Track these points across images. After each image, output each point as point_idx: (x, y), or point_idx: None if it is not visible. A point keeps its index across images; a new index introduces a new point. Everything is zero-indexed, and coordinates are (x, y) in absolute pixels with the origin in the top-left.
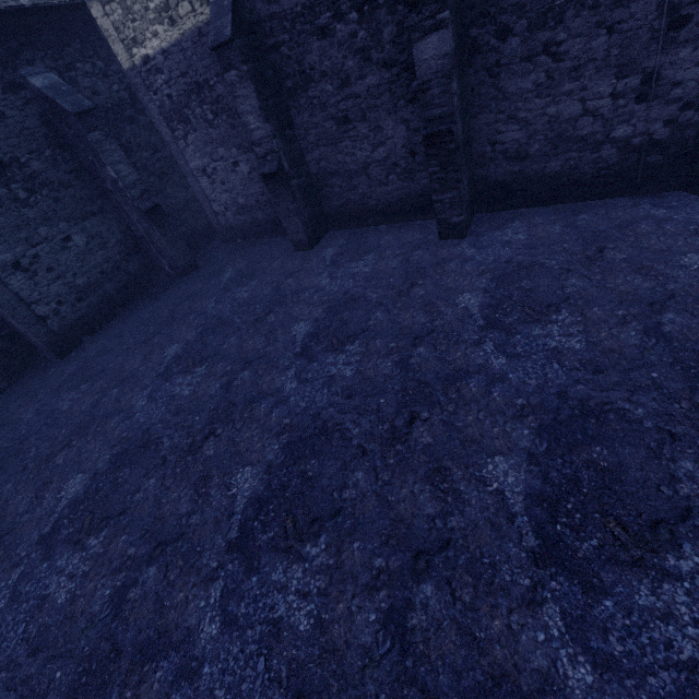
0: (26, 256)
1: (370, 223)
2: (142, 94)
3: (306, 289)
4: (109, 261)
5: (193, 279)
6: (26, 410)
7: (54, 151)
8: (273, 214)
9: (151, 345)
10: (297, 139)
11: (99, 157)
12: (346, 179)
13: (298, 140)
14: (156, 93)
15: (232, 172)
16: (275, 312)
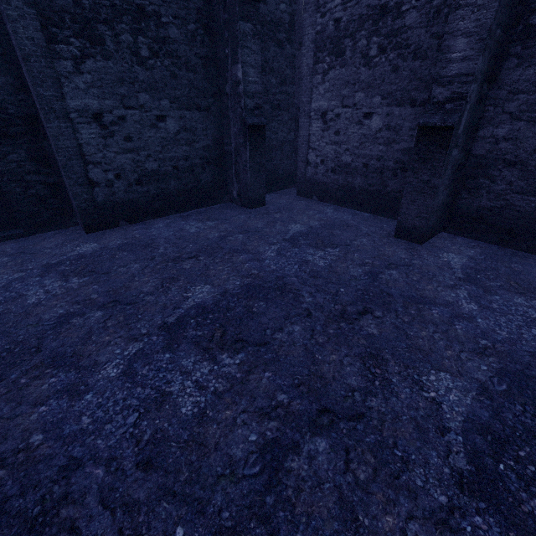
0: (113, 113)
1: (523, 246)
2: (307, 15)
3: (431, 302)
4: (187, 160)
5: (256, 214)
6: (3, 274)
7: (197, 29)
8: (376, 185)
9: (178, 268)
10: (486, 102)
11: (236, 51)
12: (530, 177)
13: (487, 104)
14: (324, 15)
15: (356, 123)
16: (377, 318)
